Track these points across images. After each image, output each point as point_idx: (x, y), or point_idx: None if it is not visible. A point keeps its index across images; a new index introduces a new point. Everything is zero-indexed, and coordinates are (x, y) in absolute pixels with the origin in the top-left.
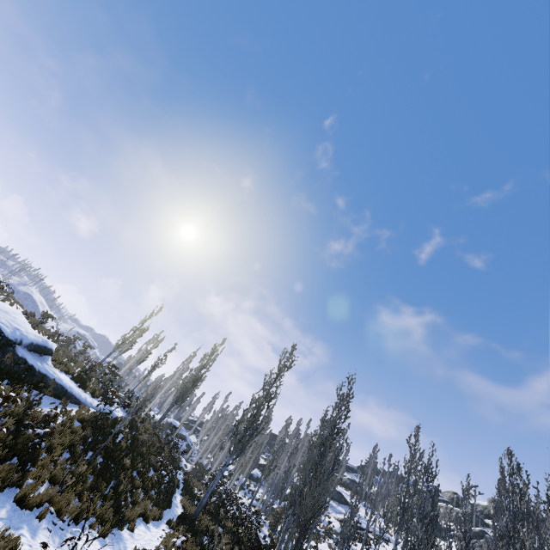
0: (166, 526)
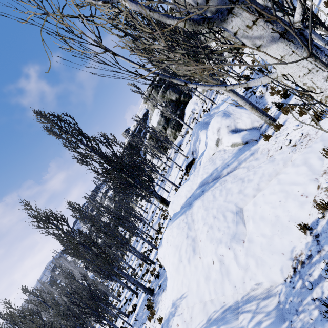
0: None
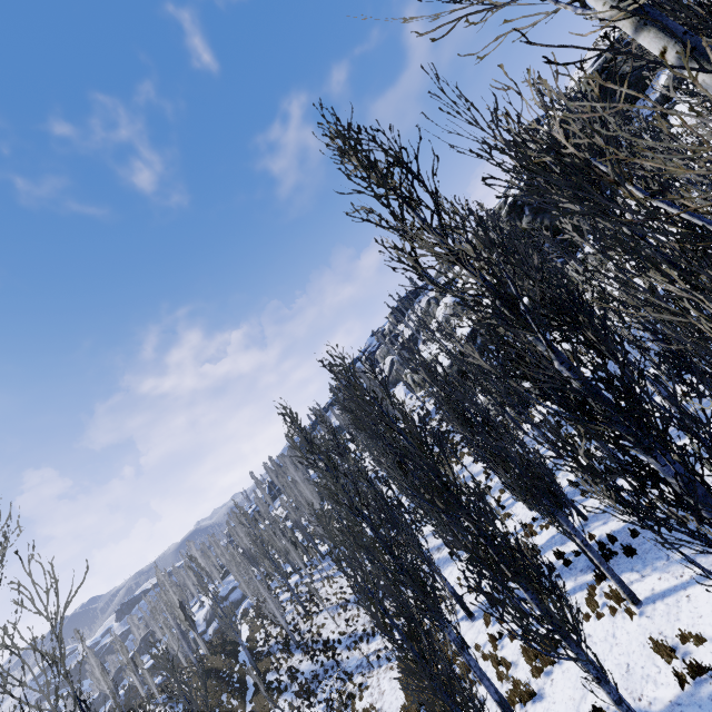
0: (251, 705)
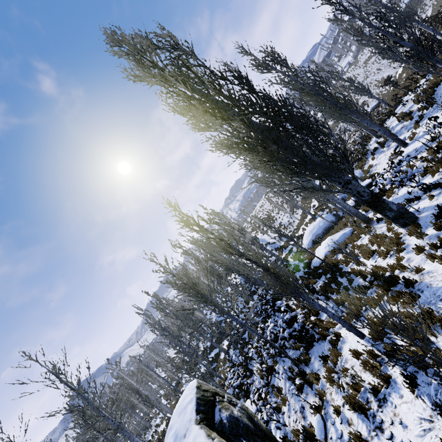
0: None
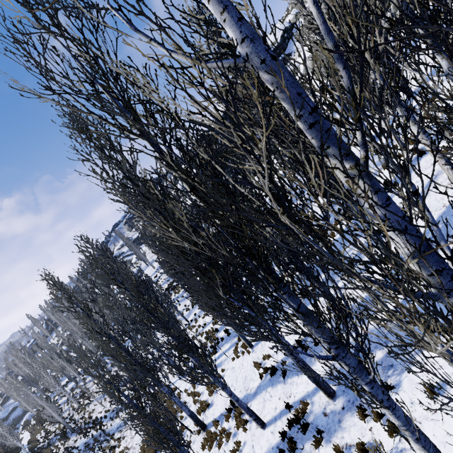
0: None
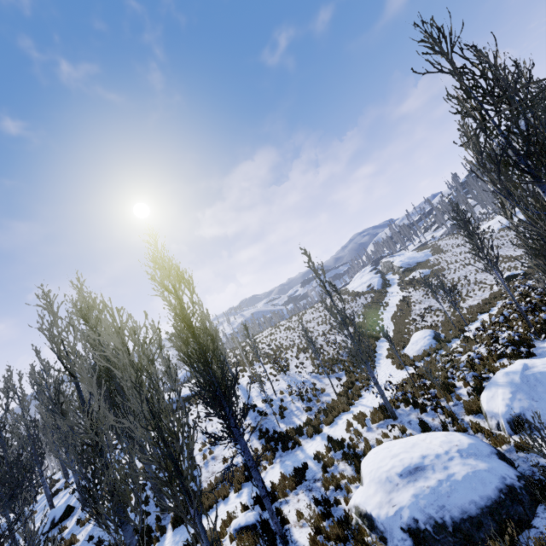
0: None
